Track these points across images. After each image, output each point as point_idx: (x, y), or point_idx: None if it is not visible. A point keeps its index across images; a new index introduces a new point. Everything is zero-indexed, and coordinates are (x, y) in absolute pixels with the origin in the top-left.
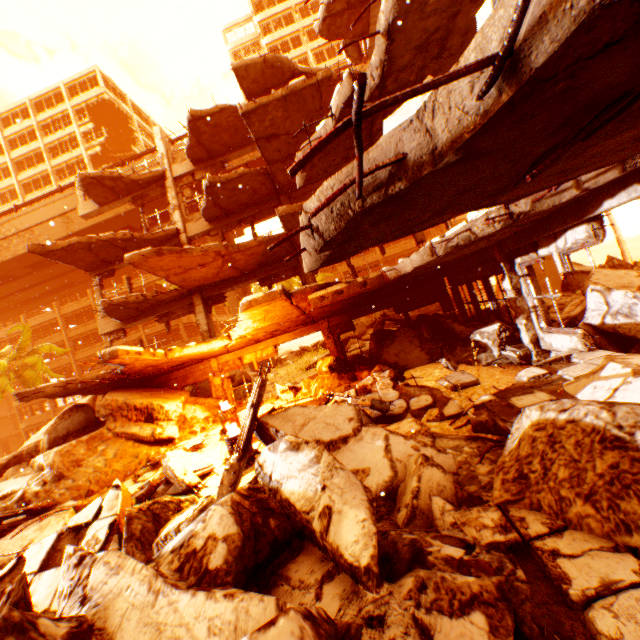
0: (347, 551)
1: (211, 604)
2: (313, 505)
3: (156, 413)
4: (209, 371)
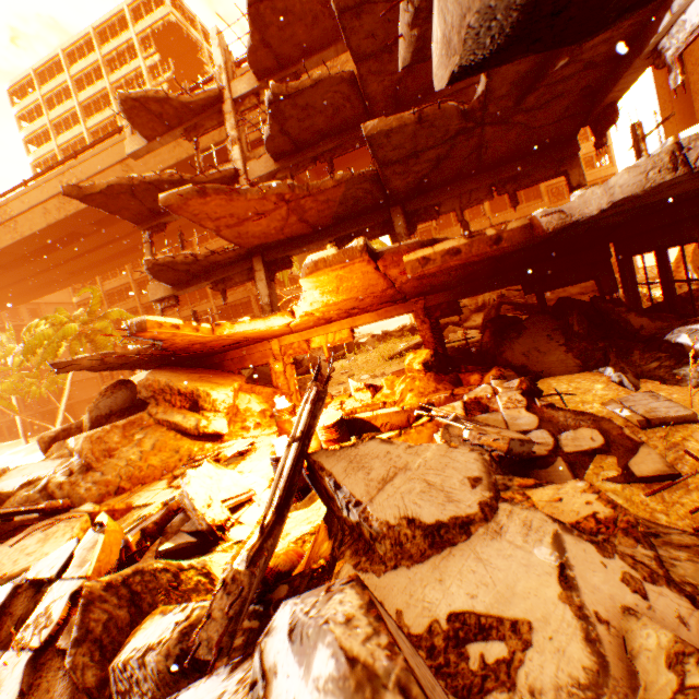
0: None
1: None
2: None
3: (202, 401)
4: (269, 354)
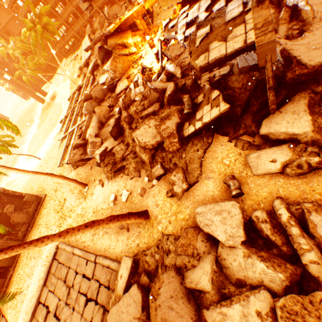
0: (178, 77)
1: (166, 84)
2: (174, 73)
3: (126, 45)
4: (133, 18)
